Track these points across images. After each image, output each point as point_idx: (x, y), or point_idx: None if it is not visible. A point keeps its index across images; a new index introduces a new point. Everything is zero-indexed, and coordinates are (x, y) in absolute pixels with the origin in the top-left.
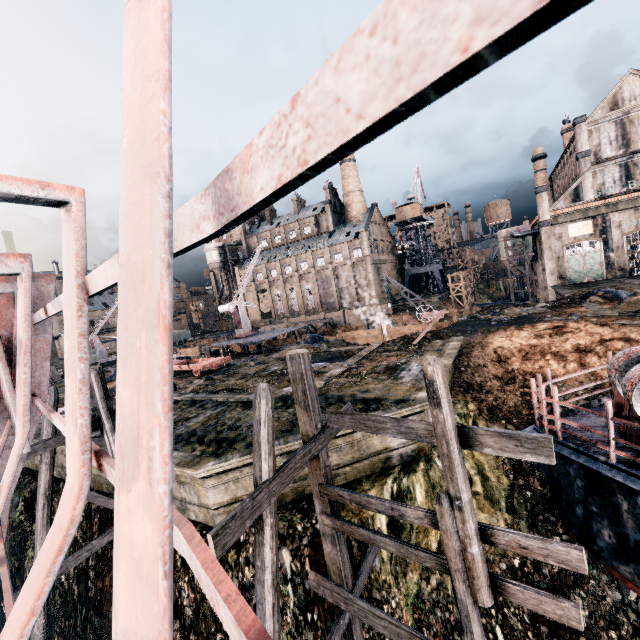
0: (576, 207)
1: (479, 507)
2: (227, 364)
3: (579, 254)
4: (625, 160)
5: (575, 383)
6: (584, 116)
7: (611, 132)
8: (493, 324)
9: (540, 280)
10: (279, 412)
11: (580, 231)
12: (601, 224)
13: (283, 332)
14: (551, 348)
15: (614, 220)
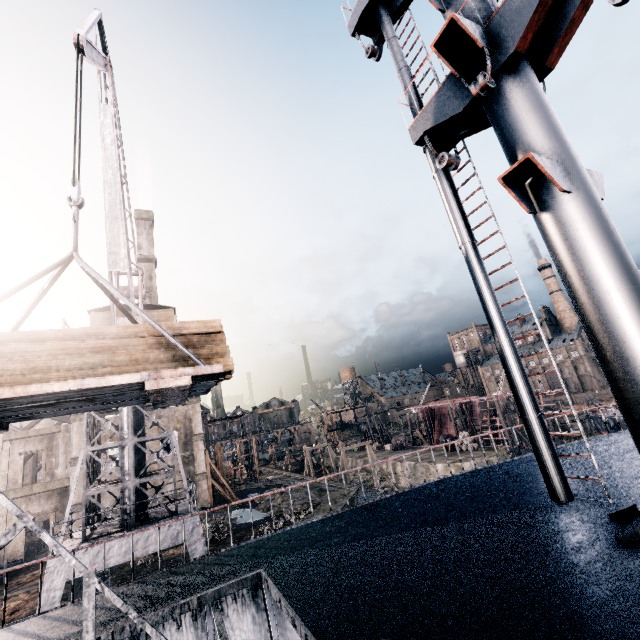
0: None
1: None
2: None
3: None
4: None
5: None
6: None
7: None
8: None
9: None
10: None
11: None
12: None
13: None
14: None
15: None
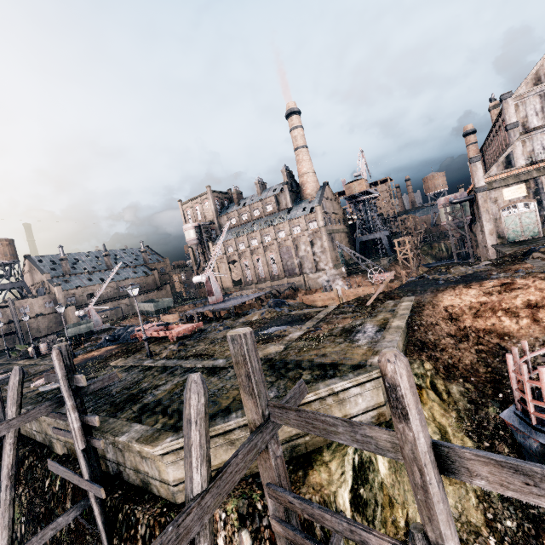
0: (509, 173)
1: (446, 478)
2: (199, 329)
3: (515, 215)
4: None
5: (530, 339)
6: (510, 92)
7: (536, 104)
8: (441, 283)
9: (480, 240)
10: None
11: (514, 194)
12: (534, 187)
13: (249, 298)
14: (501, 305)
15: None
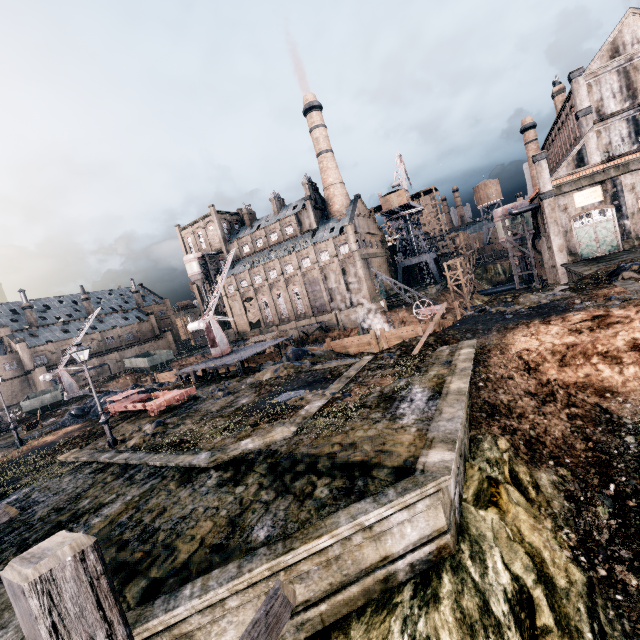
0: (581, 173)
1: None
2: (192, 396)
3: (589, 225)
4: (633, 113)
5: None
6: (581, 69)
7: (614, 83)
8: (509, 318)
9: (546, 259)
10: (222, 494)
11: (588, 199)
12: (611, 189)
13: (262, 348)
14: (596, 347)
15: (626, 183)
